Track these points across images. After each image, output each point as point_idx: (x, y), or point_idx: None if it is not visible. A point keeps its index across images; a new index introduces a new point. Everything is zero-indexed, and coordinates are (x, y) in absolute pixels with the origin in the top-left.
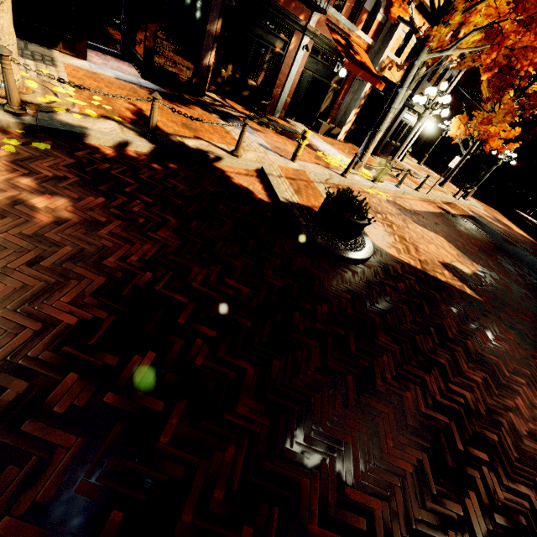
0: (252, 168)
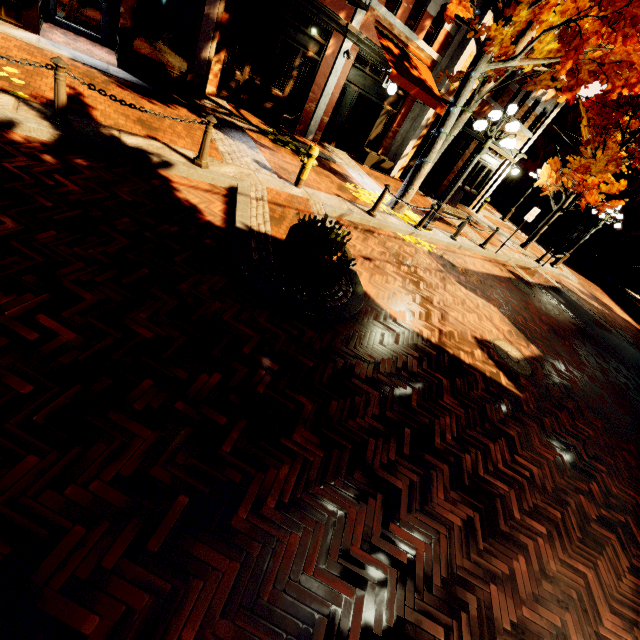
0: (222, 184)
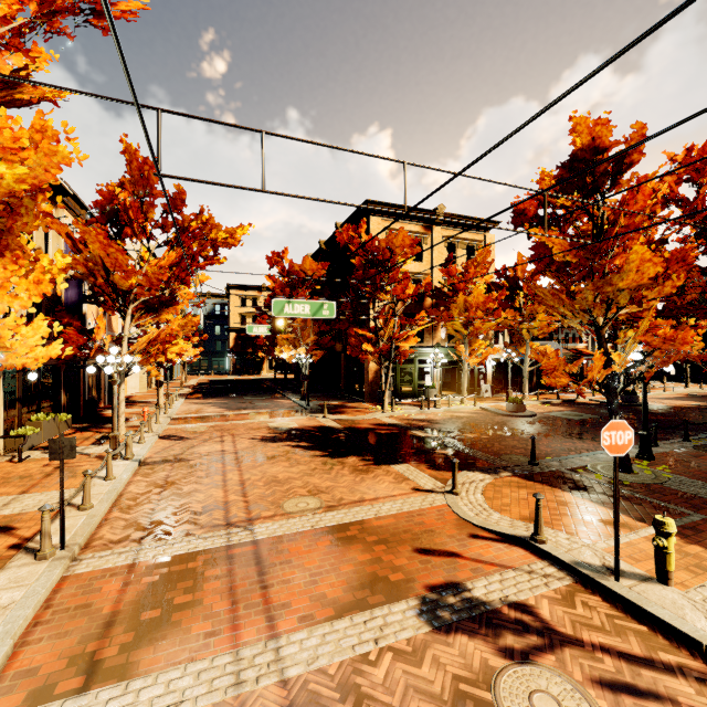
0: (585, 400)
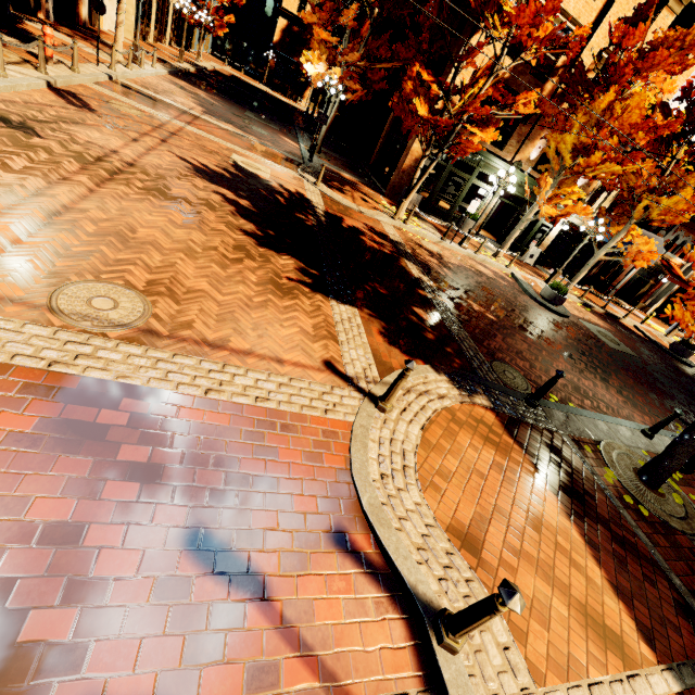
0: (630, 324)
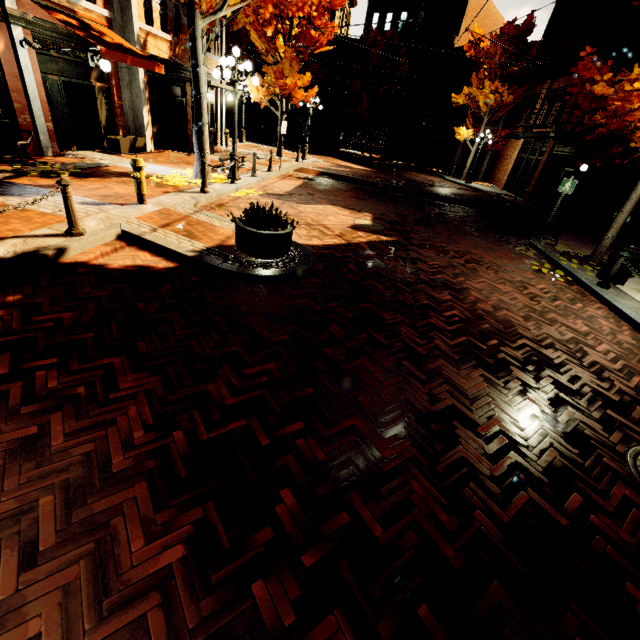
0: (110, 238)
